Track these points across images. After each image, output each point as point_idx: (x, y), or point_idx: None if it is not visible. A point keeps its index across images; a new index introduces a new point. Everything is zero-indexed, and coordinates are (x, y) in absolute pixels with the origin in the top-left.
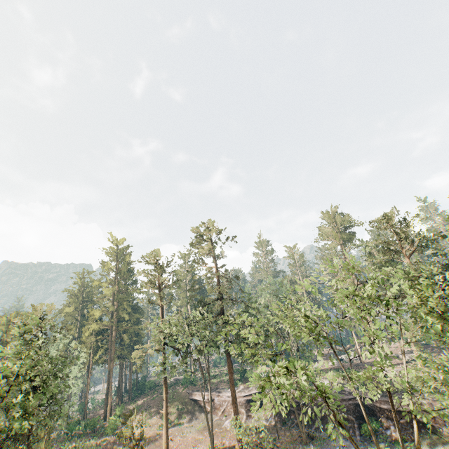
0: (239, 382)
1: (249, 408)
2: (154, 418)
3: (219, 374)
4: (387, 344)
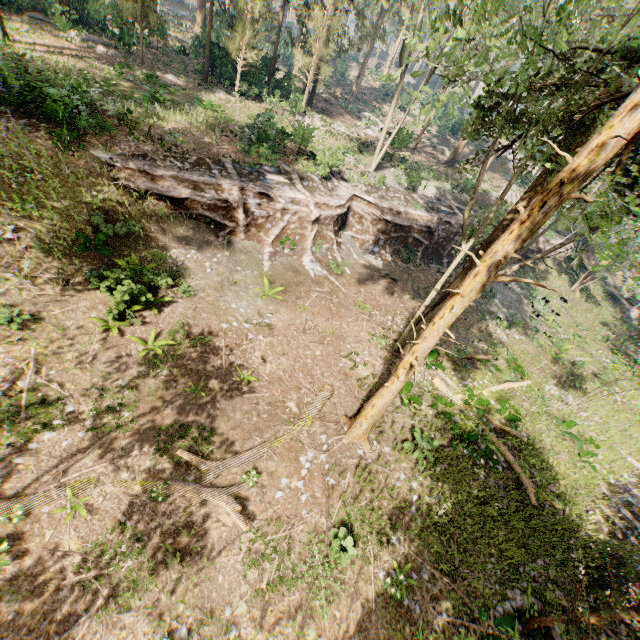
0: (271, 150)
1: (336, 229)
2: (10, 278)
3: (111, 79)
4: (381, 107)
